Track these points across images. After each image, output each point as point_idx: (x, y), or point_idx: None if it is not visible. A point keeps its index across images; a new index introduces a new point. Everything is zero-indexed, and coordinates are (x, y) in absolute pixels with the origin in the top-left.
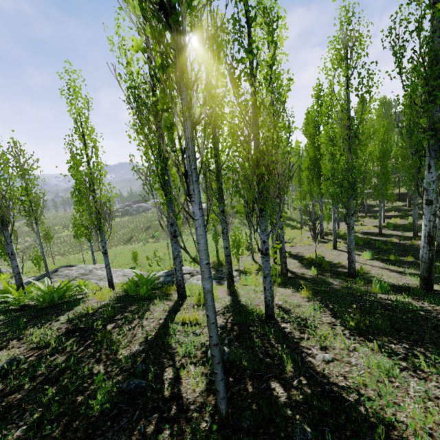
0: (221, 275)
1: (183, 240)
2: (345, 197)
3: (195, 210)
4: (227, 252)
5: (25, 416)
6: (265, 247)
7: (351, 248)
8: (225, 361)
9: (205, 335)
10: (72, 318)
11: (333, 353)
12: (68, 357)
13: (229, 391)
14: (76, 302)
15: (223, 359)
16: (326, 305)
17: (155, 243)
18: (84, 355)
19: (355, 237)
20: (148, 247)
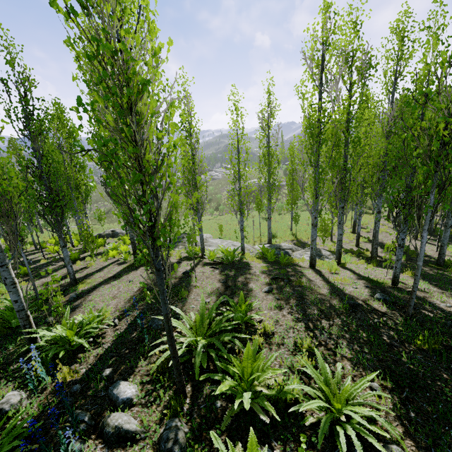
0: (318, 253)
1: (249, 216)
2: (449, 202)
3: (425, 235)
4: (340, 238)
5: (311, 307)
6: (403, 243)
7: (444, 243)
8: (387, 301)
9: (360, 289)
10: (261, 272)
11: (450, 304)
12: (292, 290)
13: (401, 311)
14: (246, 263)
15: (386, 300)
16: (430, 282)
17: (219, 215)
18: (300, 290)
19: (436, 229)
20: (217, 219)
